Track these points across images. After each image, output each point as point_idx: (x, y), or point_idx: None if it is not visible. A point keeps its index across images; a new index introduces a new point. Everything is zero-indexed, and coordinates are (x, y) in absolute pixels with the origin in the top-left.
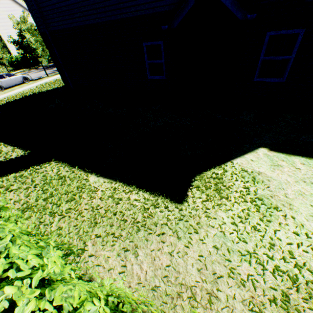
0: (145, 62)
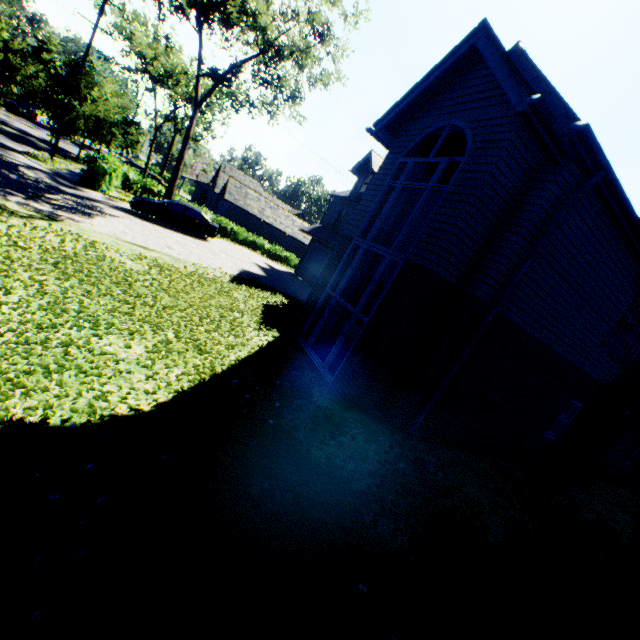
0: (557, 418)
